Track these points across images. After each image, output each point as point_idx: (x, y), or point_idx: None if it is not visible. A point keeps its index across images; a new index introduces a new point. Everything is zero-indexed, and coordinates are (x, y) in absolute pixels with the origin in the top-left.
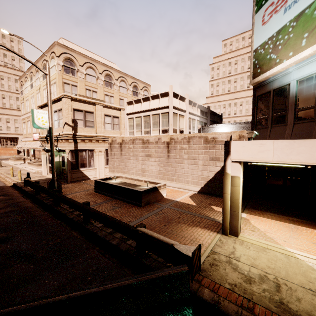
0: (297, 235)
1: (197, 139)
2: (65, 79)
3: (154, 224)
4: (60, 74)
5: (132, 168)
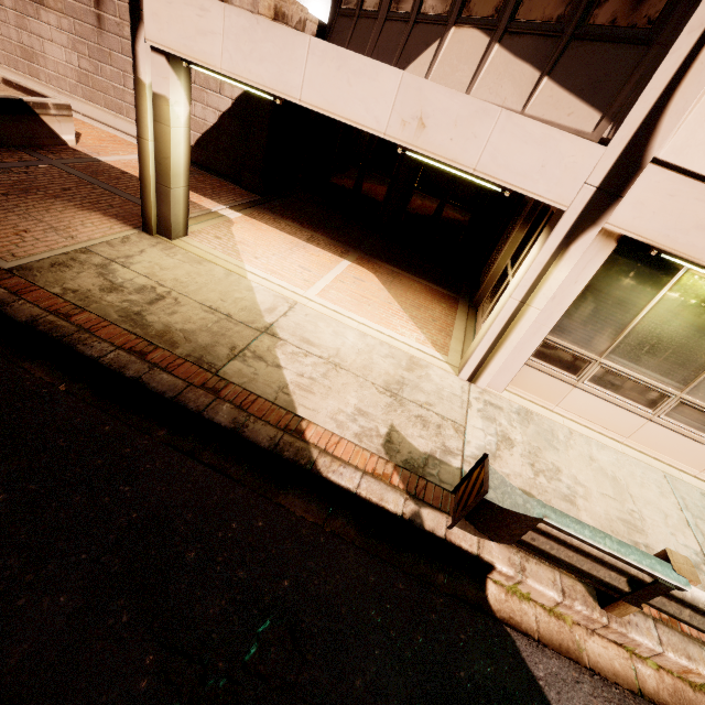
0: (290, 255)
1: None
2: None
3: None
4: None
5: None
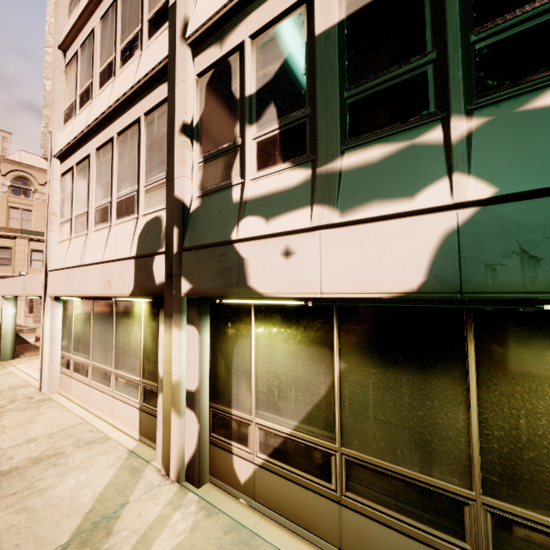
0: None
1: None
2: (12, 202)
3: None
4: (5, 197)
5: None
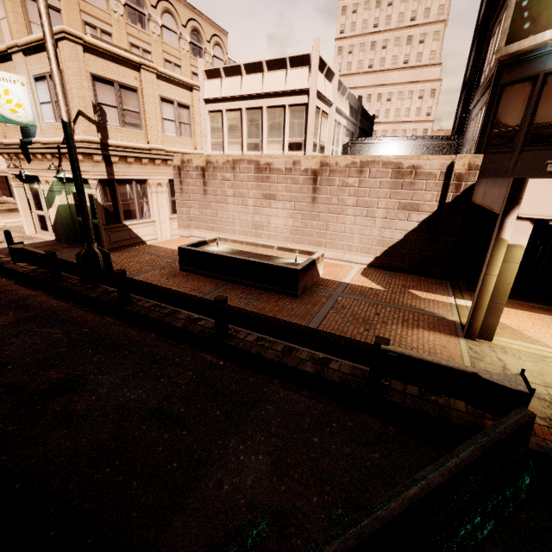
0: None
1: (380, 167)
2: None
3: (347, 330)
4: None
5: (232, 221)
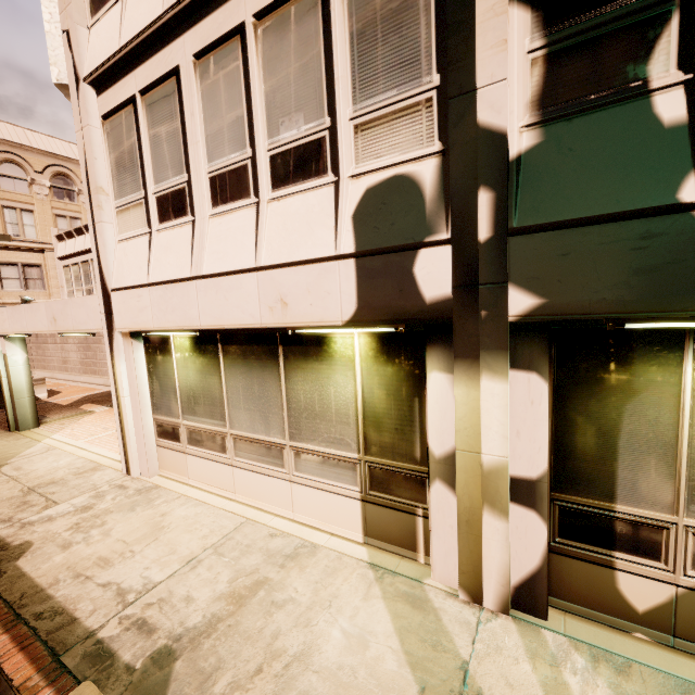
0: (108, 423)
1: None
2: None
3: None
4: None
5: (53, 359)
